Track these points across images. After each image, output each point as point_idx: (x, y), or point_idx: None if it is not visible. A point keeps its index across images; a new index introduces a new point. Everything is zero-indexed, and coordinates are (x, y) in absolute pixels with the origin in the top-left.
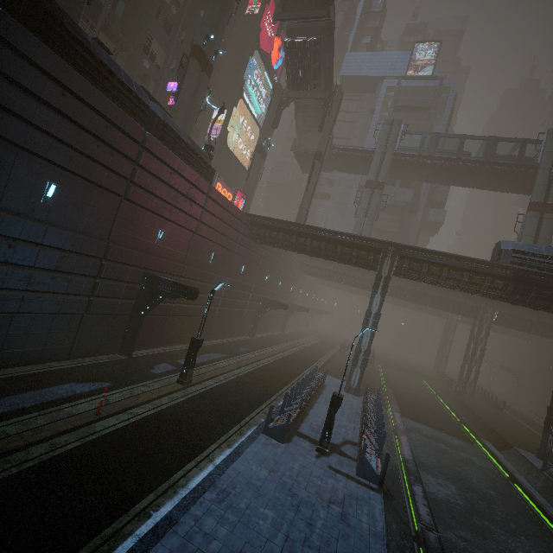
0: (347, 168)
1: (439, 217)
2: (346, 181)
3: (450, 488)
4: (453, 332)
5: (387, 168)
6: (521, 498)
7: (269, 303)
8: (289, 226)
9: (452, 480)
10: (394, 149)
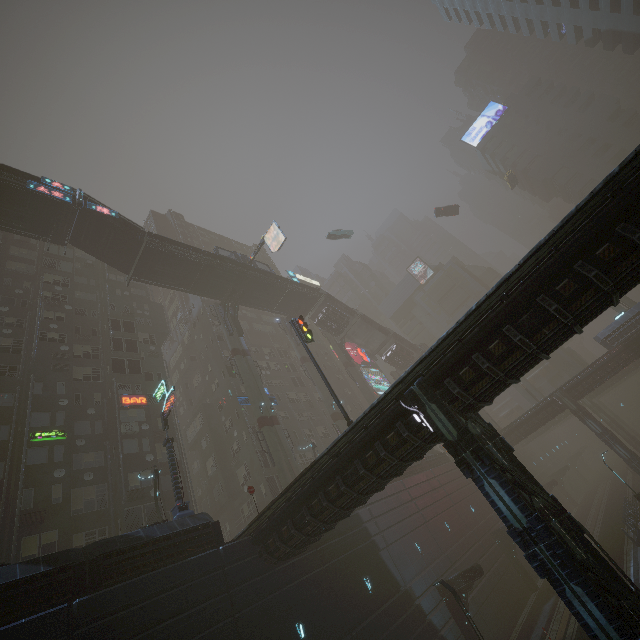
0: None
1: None
2: None
3: None
4: None
5: None
6: None
7: None
8: None
9: None
10: None
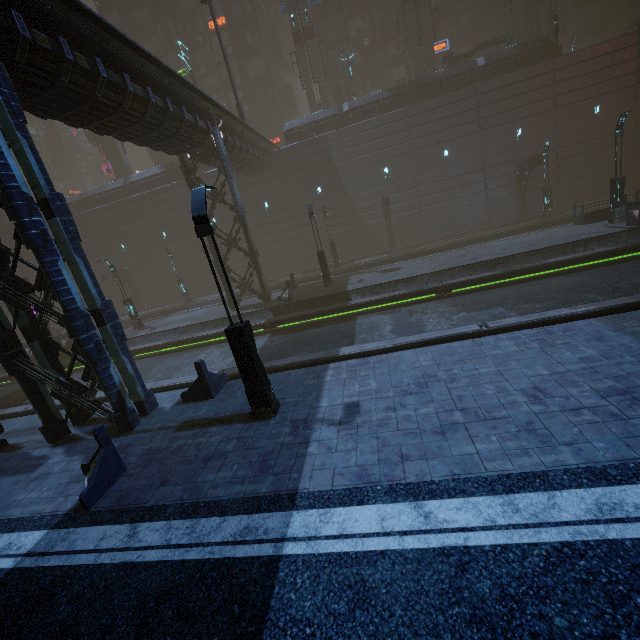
0: None
1: None
2: None
3: None
4: None
5: None
6: None
7: None
8: None
9: None
10: None
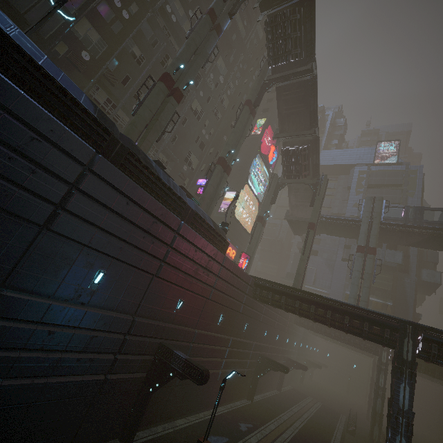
0: (335, 232)
1: (434, 277)
2: (331, 241)
3: None
4: None
5: (376, 236)
6: None
7: (268, 363)
8: (291, 291)
9: None
10: (380, 219)
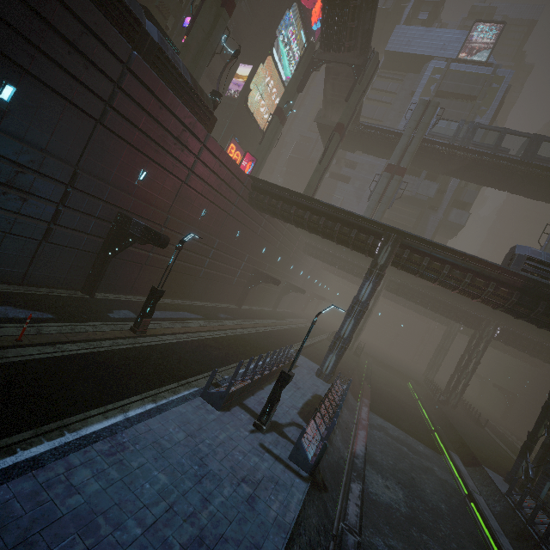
0: (371, 149)
1: (461, 219)
2: (369, 166)
3: (397, 493)
4: (451, 341)
5: (412, 154)
6: (474, 518)
7: (261, 276)
8: (290, 196)
9: (402, 486)
10: (424, 133)
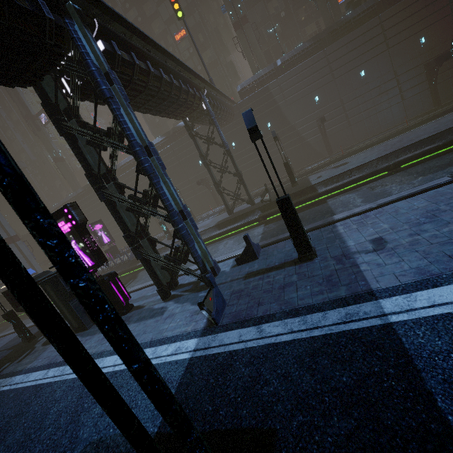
0: None
1: None
2: None
3: None
4: None
5: None
6: None
7: None
8: None
9: None
10: None
